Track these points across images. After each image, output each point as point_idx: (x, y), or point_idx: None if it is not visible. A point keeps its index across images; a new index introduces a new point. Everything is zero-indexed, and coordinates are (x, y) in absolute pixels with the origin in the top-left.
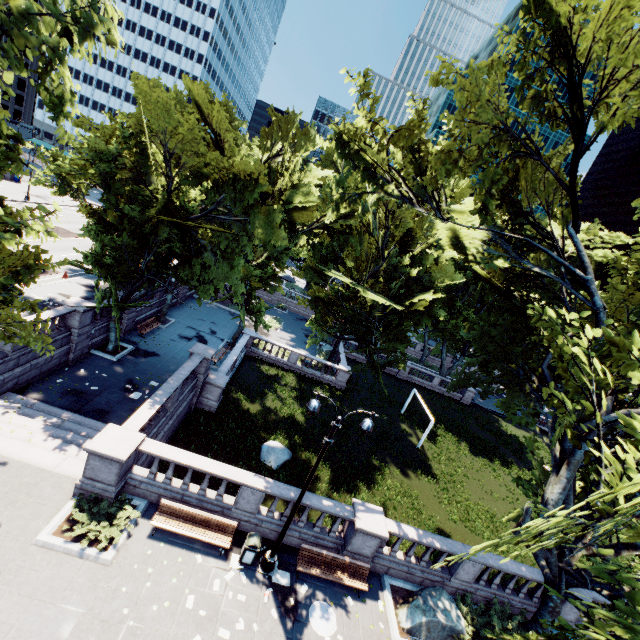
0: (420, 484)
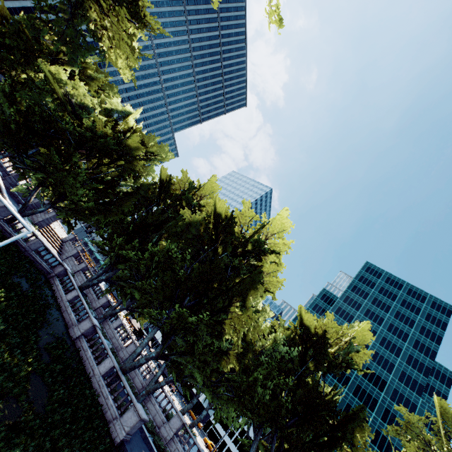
0: None
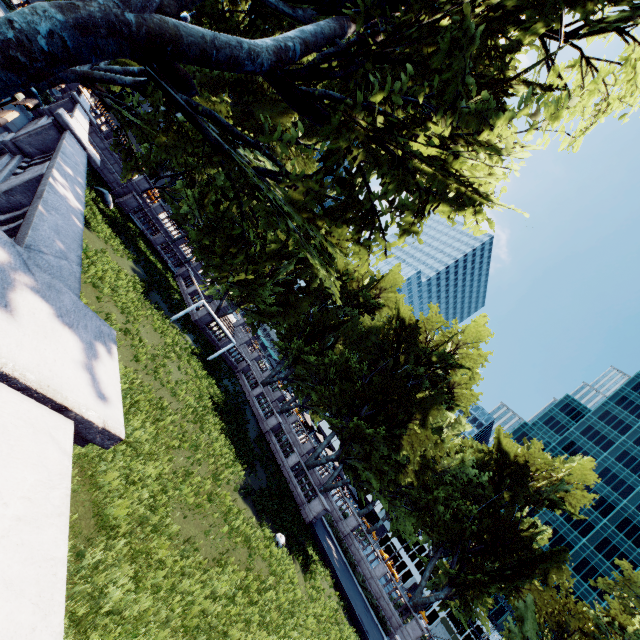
0: (128, 271)
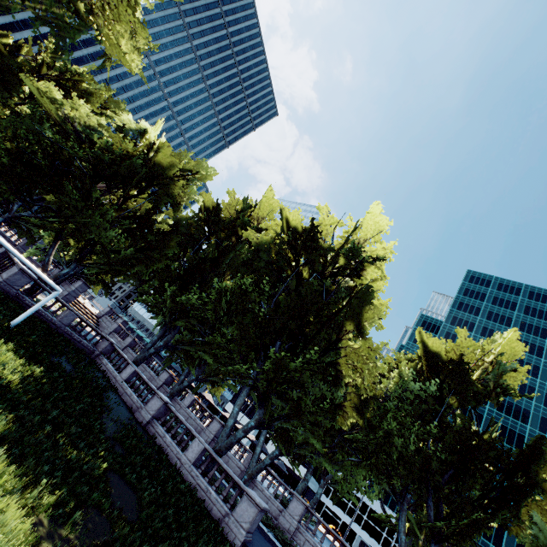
0: None
